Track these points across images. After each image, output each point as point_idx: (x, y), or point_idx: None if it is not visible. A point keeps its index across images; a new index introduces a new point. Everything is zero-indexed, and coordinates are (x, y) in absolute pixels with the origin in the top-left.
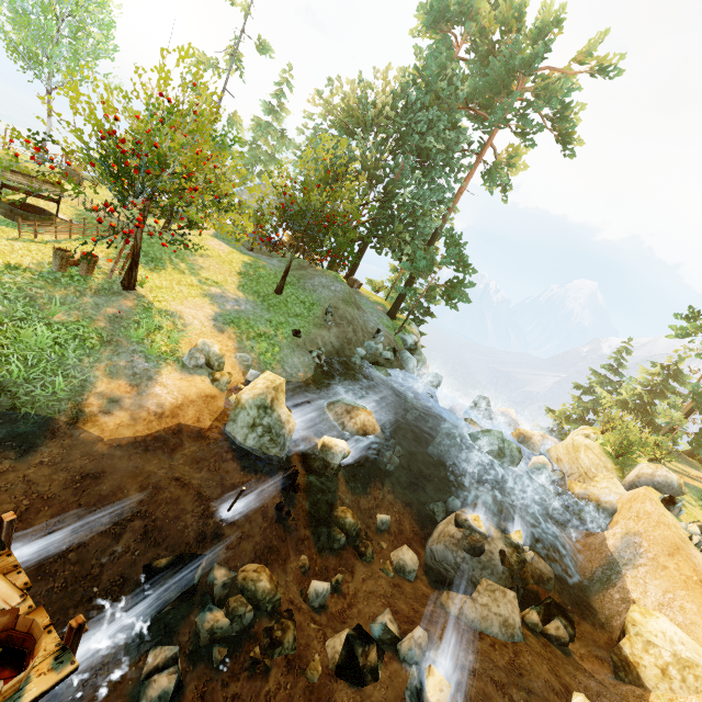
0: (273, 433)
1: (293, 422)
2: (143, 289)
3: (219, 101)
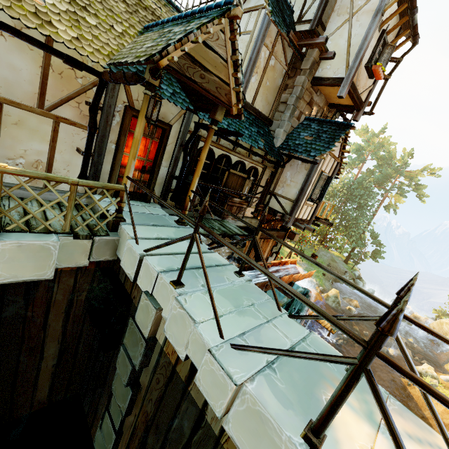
0: (339, 303)
1: (340, 302)
2: None
3: None
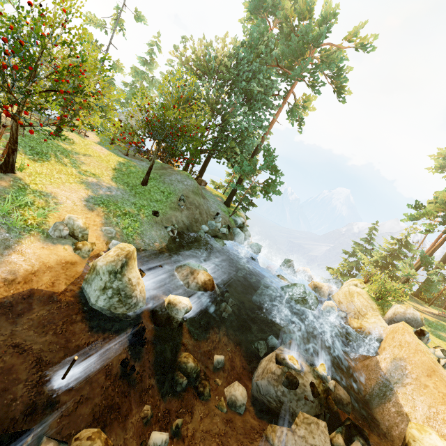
0: (122, 295)
1: (143, 284)
2: (21, 173)
3: (106, 51)
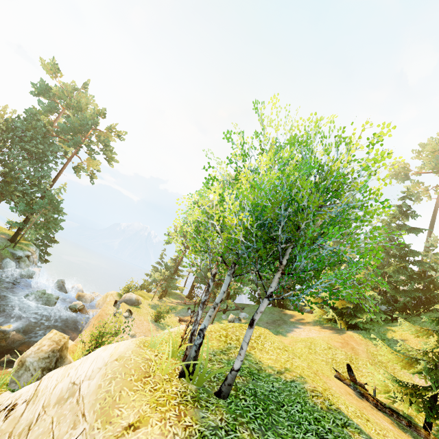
0: None
1: None
2: None
3: None
